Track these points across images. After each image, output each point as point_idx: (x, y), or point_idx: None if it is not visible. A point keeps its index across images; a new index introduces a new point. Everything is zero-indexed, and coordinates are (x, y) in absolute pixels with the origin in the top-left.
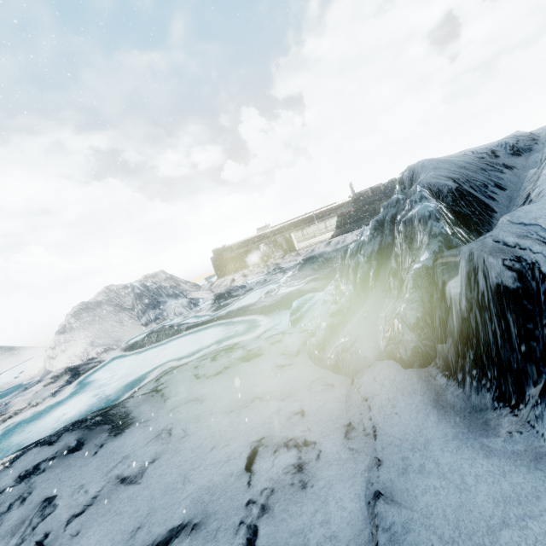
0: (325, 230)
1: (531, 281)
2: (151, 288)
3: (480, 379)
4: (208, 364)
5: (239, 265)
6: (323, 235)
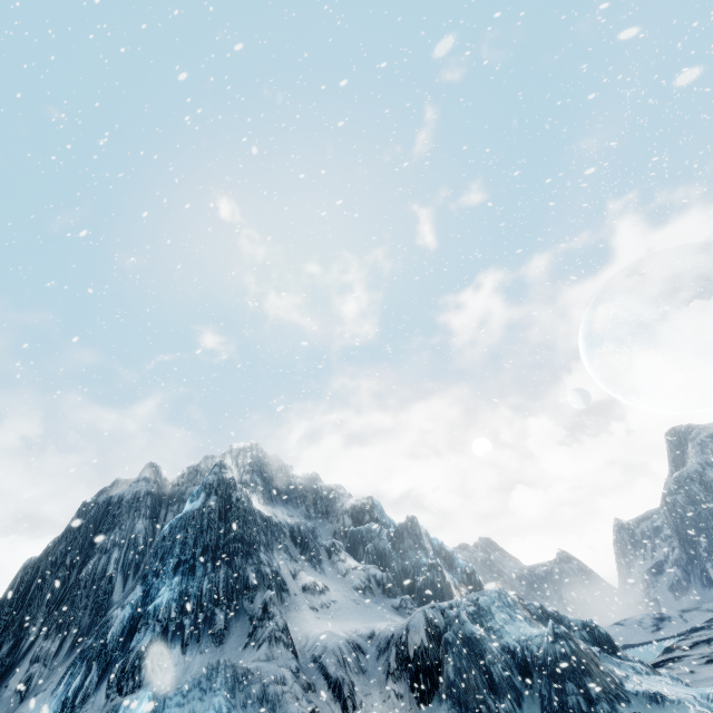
0: None
1: None
2: None
3: None
4: None
5: None
6: None
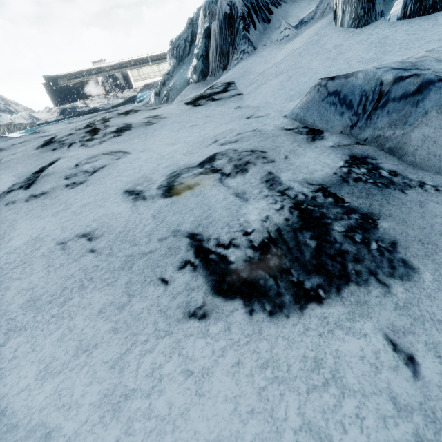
0: (159, 73)
1: (233, 11)
2: None
3: (219, 65)
4: (77, 118)
5: (77, 96)
6: (157, 78)
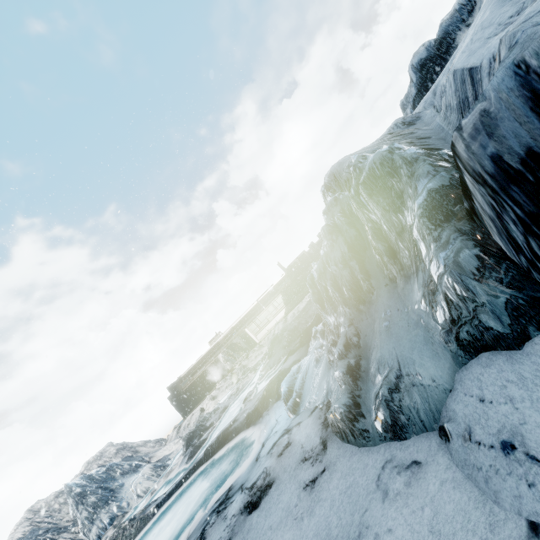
0: (276, 311)
1: None
2: (97, 476)
3: None
4: None
5: (203, 390)
6: (277, 317)
